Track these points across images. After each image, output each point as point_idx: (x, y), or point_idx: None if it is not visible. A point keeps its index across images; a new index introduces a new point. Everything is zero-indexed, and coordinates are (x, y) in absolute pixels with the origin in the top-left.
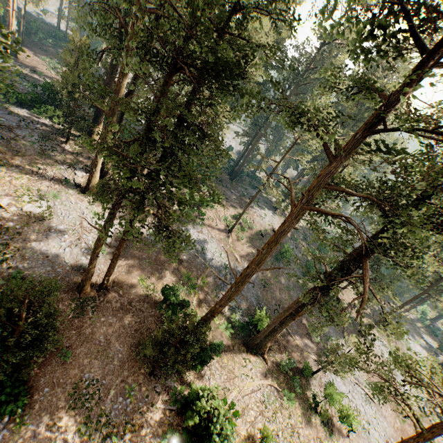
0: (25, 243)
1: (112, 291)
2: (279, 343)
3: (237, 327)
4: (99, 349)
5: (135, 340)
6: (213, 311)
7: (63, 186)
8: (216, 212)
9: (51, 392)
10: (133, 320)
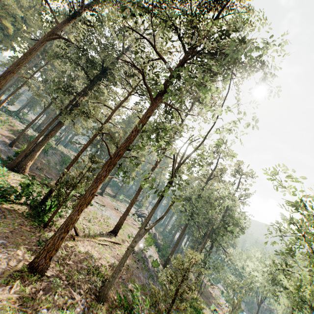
0: None
1: None
2: (40, 177)
3: None
4: None
5: None
6: None
7: None
8: None
9: None
10: None
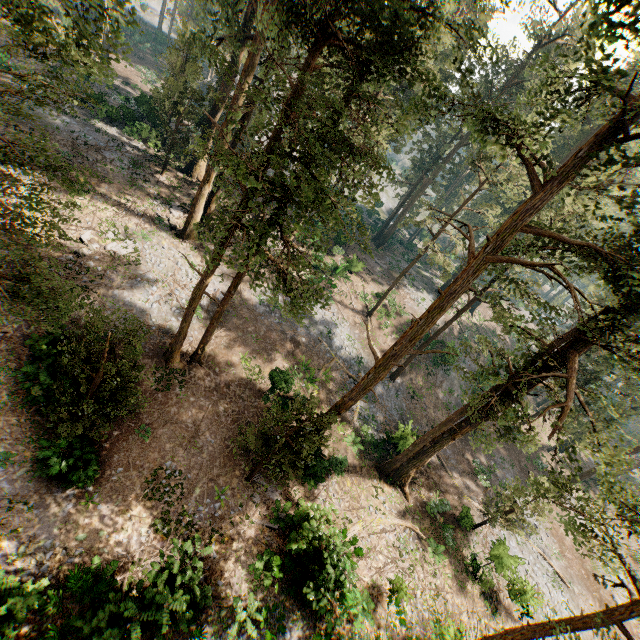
0: (106, 290)
1: (206, 367)
2: (427, 477)
3: (369, 444)
4: (185, 435)
5: (230, 433)
6: (339, 407)
7: (155, 226)
8: (351, 286)
9: (125, 474)
10: (231, 407)
